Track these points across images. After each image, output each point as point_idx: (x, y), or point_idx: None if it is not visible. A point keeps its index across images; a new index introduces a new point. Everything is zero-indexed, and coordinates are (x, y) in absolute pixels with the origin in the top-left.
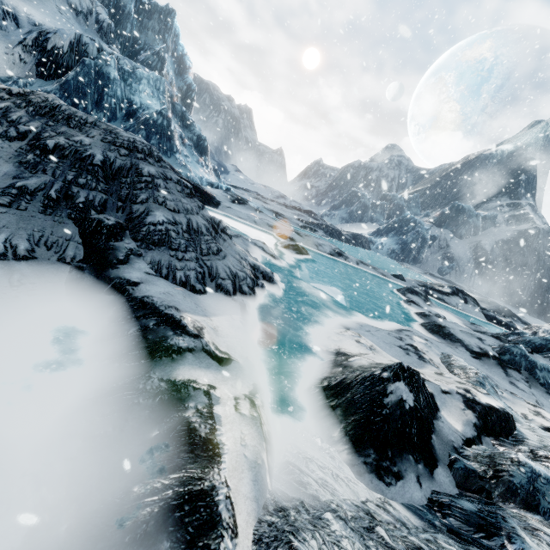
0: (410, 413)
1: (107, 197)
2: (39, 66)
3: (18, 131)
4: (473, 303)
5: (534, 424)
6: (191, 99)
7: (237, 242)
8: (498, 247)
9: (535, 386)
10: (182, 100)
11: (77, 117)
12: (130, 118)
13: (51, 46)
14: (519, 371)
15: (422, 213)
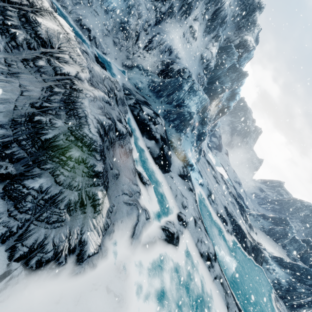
0: None
1: (28, 156)
2: (161, 71)
3: (41, 105)
4: None
5: None
6: (225, 112)
7: (122, 209)
8: None
9: None
10: (220, 110)
11: (76, 111)
12: (177, 107)
13: (171, 67)
14: None
15: None
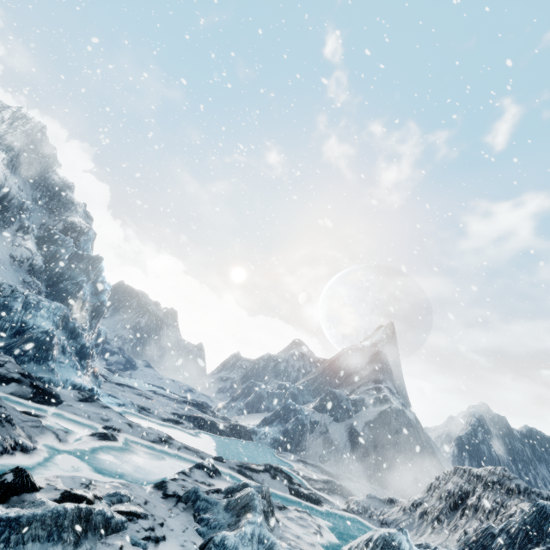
0: (6, 484)
1: None
2: None
3: None
4: (284, 479)
5: (115, 509)
6: (101, 311)
7: (32, 430)
8: (368, 428)
9: (189, 511)
10: (93, 312)
11: None
12: (17, 335)
13: None
14: (186, 503)
15: (314, 400)
